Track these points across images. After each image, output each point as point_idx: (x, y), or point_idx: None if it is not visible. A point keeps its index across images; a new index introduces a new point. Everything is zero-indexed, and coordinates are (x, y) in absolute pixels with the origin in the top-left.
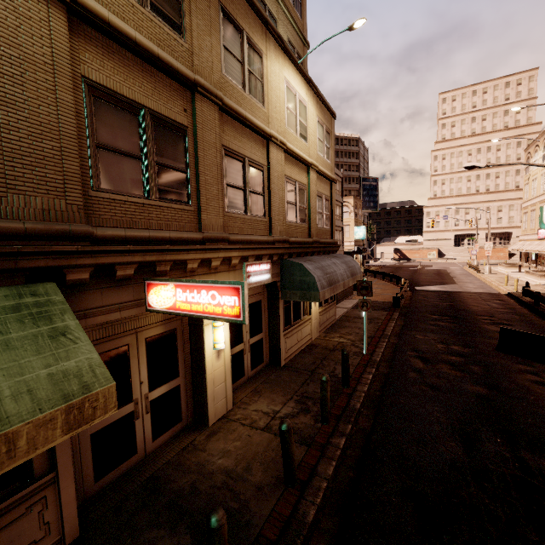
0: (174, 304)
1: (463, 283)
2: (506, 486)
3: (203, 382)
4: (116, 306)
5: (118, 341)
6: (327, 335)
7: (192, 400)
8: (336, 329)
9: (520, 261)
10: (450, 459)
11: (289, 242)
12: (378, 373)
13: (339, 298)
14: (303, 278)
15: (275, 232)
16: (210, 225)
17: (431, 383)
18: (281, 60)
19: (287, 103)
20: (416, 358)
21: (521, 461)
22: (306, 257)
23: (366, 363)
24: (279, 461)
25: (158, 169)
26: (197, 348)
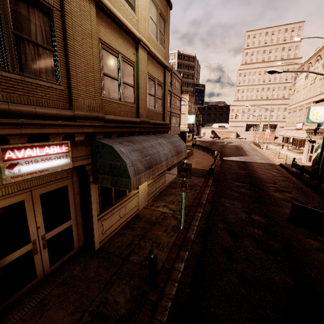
0: None
1: (252, 155)
2: None
3: None
4: None
5: None
6: (154, 204)
7: None
8: (163, 197)
9: (282, 142)
10: None
11: (104, 119)
12: (191, 254)
13: (171, 166)
14: (114, 163)
15: (80, 105)
16: None
17: (240, 272)
18: None
19: None
20: (226, 231)
21: None
22: (128, 137)
23: (181, 242)
24: None
25: None
26: None
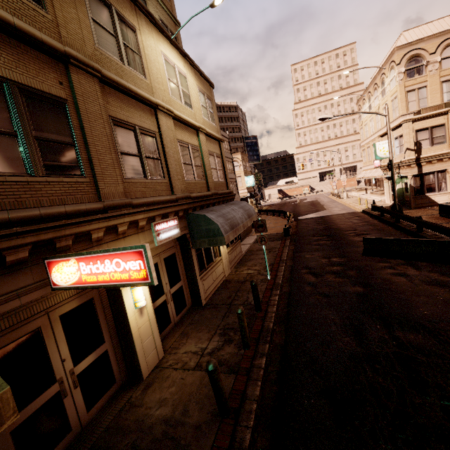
0: (80, 278)
1: (331, 208)
2: (391, 363)
3: (130, 341)
4: (12, 293)
5: (27, 327)
6: (237, 270)
7: (123, 360)
8: (244, 263)
9: (366, 186)
10: (348, 352)
11: (191, 197)
12: (282, 293)
13: (242, 237)
14: (208, 227)
15: (177, 190)
16: (110, 193)
17: (323, 292)
18: (155, 35)
19: (168, 75)
20: (309, 274)
21: (397, 340)
22: (208, 208)
23: (272, 287)
24: (212, 395)
25: (40, 144)
26: (118, 311)
